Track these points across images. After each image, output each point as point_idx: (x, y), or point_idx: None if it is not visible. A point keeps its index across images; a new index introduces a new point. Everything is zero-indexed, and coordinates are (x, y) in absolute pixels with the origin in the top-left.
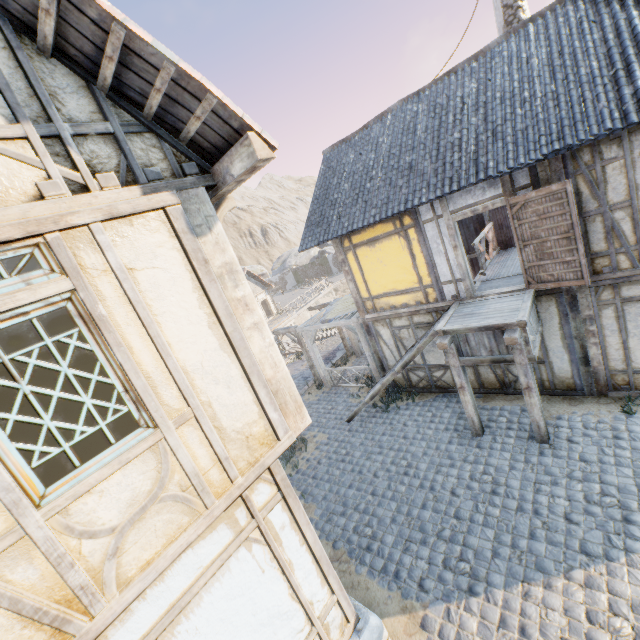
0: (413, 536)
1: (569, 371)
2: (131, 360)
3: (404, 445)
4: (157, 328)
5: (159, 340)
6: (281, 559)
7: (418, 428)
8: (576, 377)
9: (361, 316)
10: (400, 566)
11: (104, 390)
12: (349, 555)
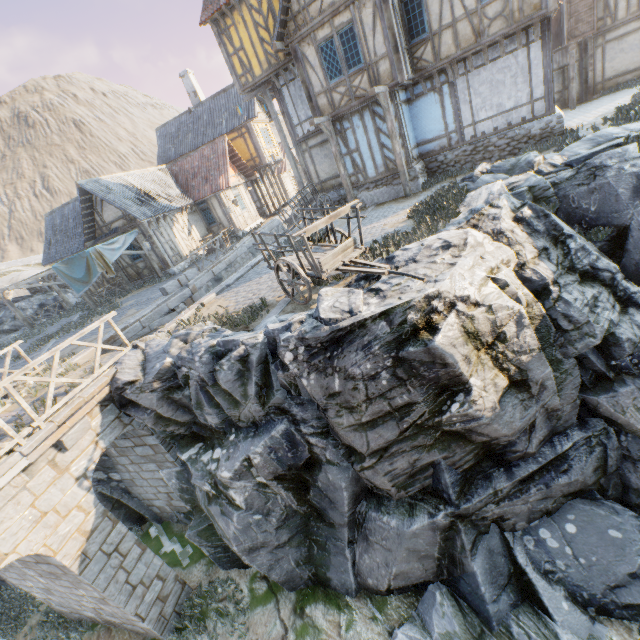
0: None
1: (578, 90)
2: None
3: None
4: None
5: None
6: None
7: None
8: (581, 92)
9: None
10: None
11: None
12: None
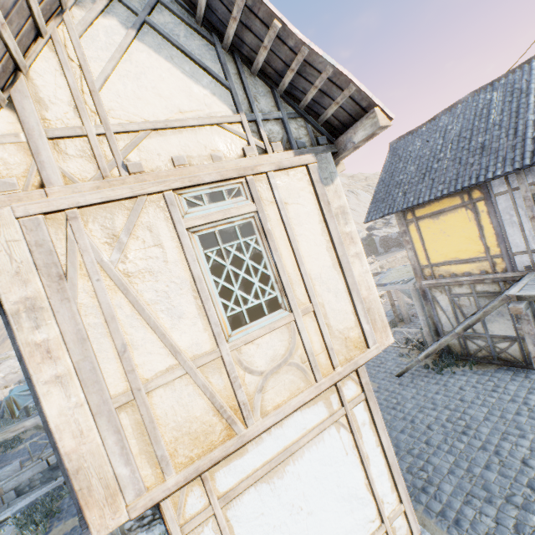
0: (475, 492)
1: None
2: (281, 262)
3: (461, 407)
4: (297, 244)
5: (297, 252)
6: (361, 449)
7: (477, 394)
8: None
9: (417, 282)
10: (461, 515)
11: (265, 278)
12: None
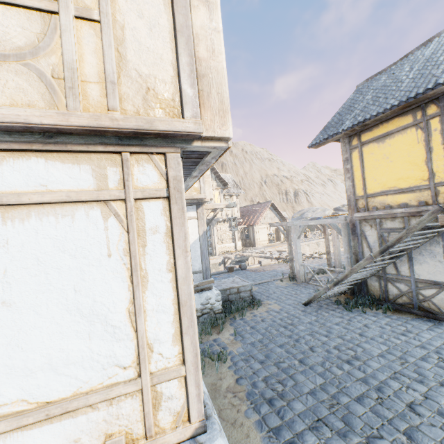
0: (331, 420)
1: None
2: None
3: (357, 339)
4: None
5: None
6: (135, 259)
7: (381, 333)
8: None
9: (349, 214)
10: (298, 439)
11: None
12: (247, 395)
